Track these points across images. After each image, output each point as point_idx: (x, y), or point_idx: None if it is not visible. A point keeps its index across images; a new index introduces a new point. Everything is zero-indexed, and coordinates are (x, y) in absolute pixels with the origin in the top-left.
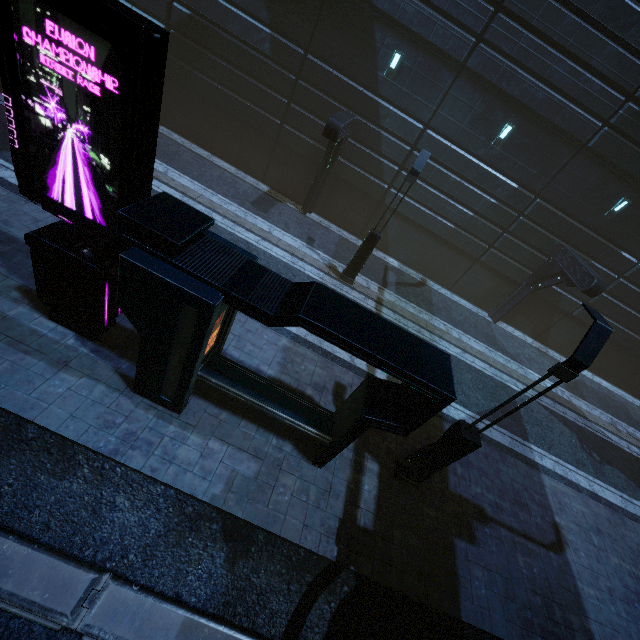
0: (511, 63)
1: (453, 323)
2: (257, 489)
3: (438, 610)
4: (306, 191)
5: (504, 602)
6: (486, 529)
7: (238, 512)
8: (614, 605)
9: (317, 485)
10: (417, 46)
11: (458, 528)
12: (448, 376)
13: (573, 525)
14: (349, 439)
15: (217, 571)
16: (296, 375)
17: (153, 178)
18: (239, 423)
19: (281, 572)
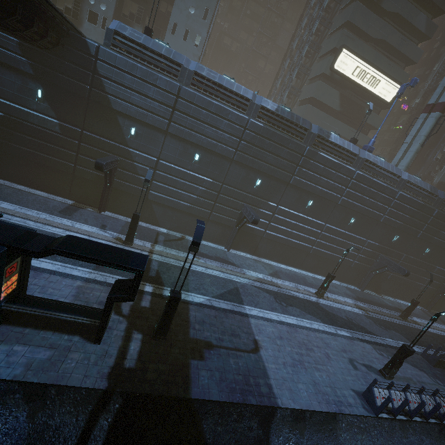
0: (188, 129)
1: (201, 255)
2: (50, 365)
3: (176, 397)
4: (99, 200)
5: (219, 383)
6: (211, 351)
7: (34, 380)
8: (286, 369)
9: (96, 353)
10: (142, 125)
11: (193, 355)
12: (143, 263)
13: (266, 338)
14: (107, 315)
15: (21, 426)
16: (86, 299)
17: None
18: (39, 332)
19: (70, 411)
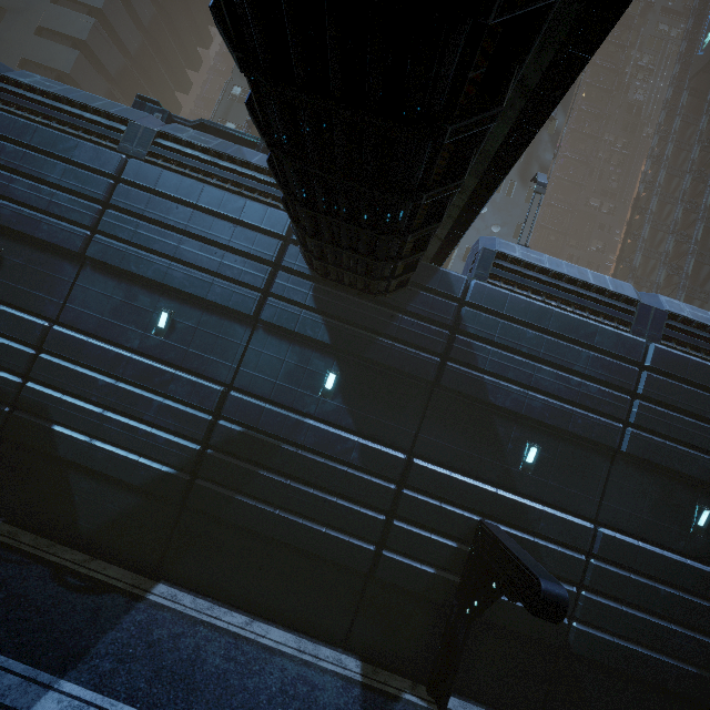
0: (672, 442)
1: None
2: None
3: None
4: (426, 651)
5: None
6: None
7: None
8: None
9: None
10: (552, 436)
11: None
12: None
13: None
14: None
15: None
16: None
17: None
18: None
19: None
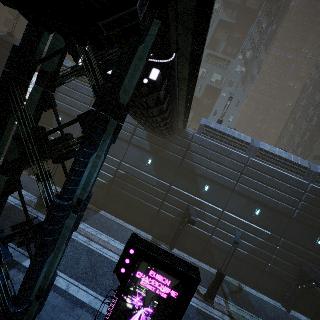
0: (252, 189)
1: None
2: None
3: None
4: (170, 237)
5: None
6: None
7: None
8: None
9: None
10: (214, 183)
11: None
12: None
13: None
14: None
15: None
16: None
17: (104, 247)
18: None
19: None
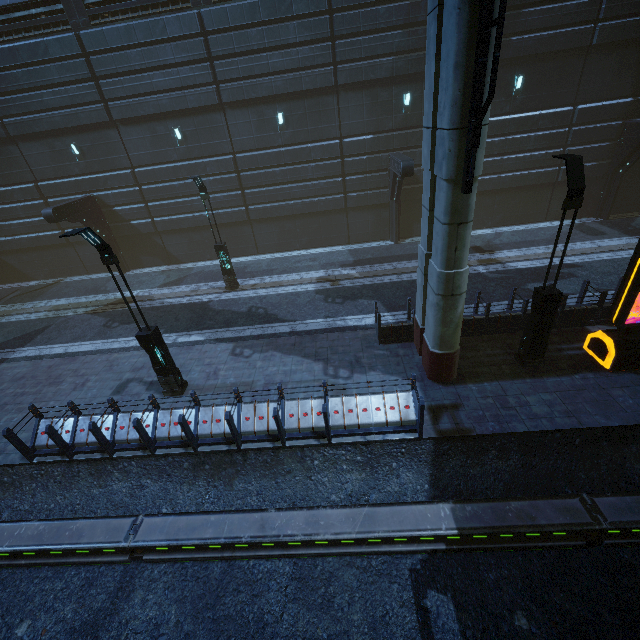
0: None
1: (52, 297)
2: None
3: None
4: None
5: None
6: None
7: None
8: None
9: None
10: None
11: None
12: None
13: None
14: None
15: None
16: None
17: None
18: None
19: None
